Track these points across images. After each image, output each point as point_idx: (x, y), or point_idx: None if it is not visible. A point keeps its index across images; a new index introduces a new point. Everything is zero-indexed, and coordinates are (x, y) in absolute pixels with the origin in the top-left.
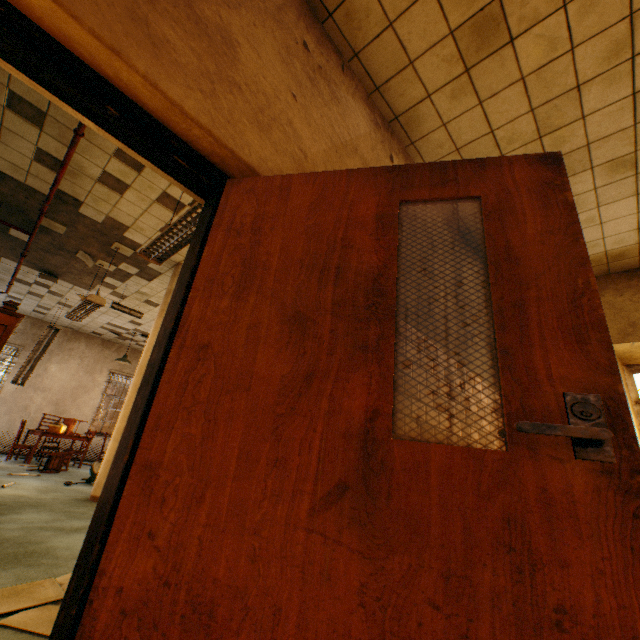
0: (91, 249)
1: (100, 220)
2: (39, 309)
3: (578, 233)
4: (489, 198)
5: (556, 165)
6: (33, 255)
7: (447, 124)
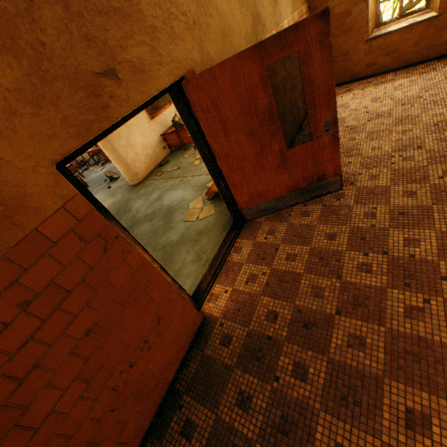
0: None
1: None
2: None
3: (332, 60)
4: (301, 52)
5: (327, 19)
6: None
7: None
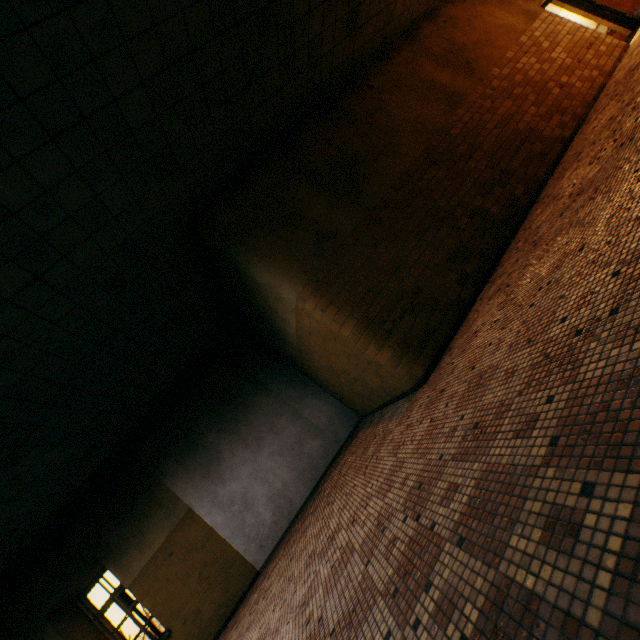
0: None
1: None
2: None
3: None
4: None
5: None
6: None
7: None
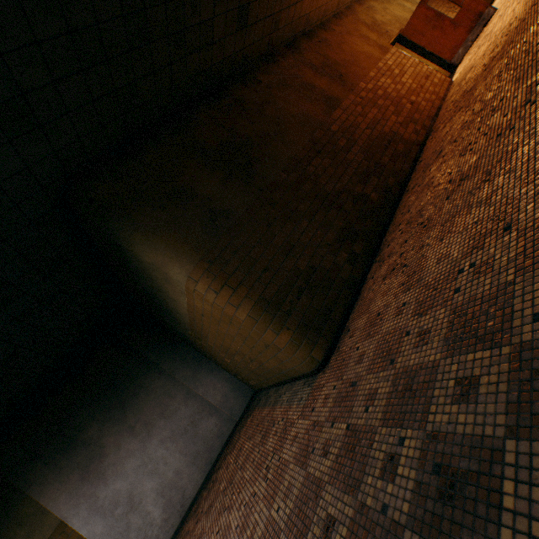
0: None
1: None
2: None
3: None
4: None
5: None
6: None
7: None
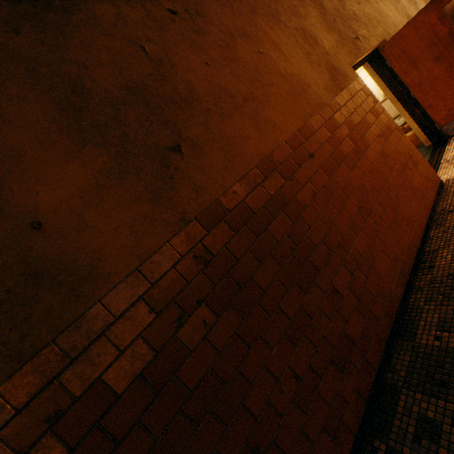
0: None
1: None
2: None
3: None
4: None
5: None
6: None
7: None
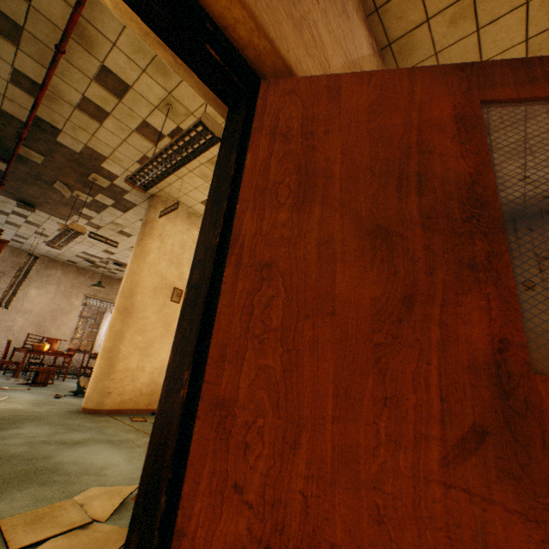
0: (68, 180)
1: (78, 150)
2: (16, 238)
3: None
4: None
5: None
6: (10, 185)
7: (439, 53)
